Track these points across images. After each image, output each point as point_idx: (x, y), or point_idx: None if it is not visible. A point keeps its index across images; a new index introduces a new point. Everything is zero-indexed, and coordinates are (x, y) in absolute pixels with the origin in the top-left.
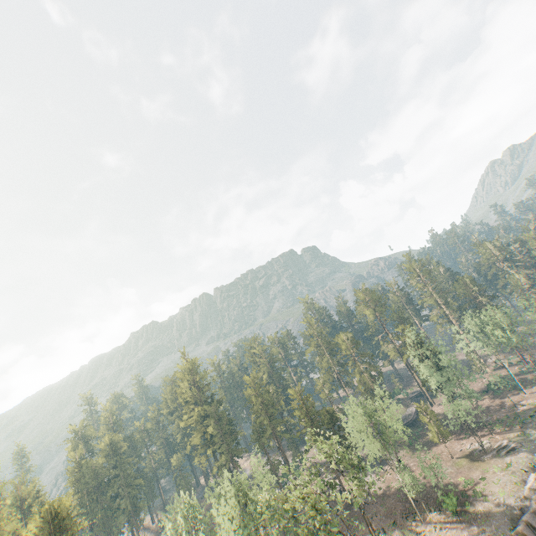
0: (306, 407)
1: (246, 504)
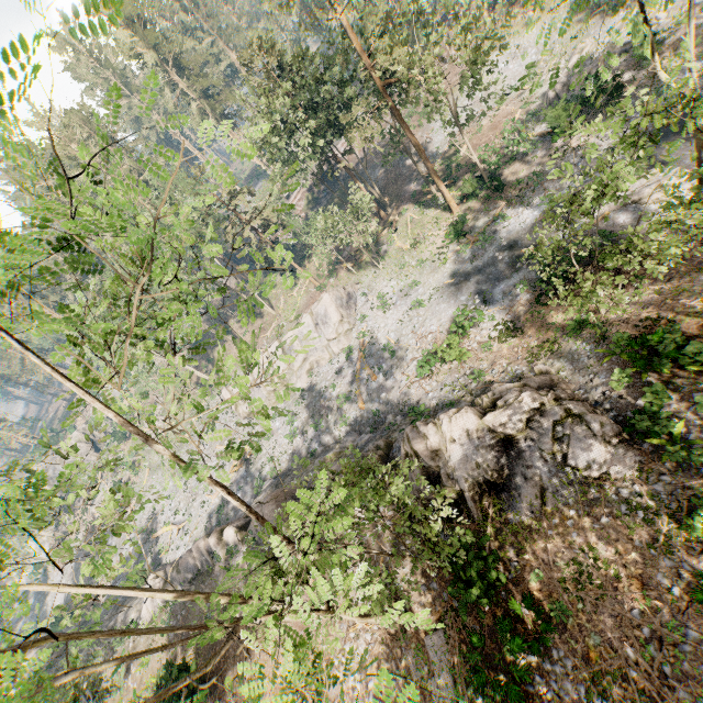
0: None
1: None
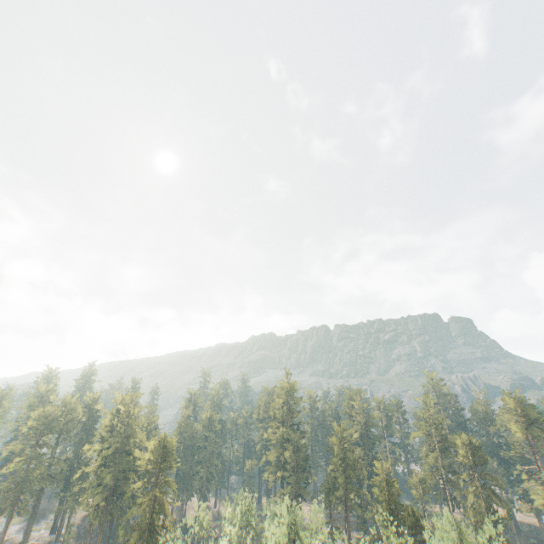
0: (388, 491)
1: (294, 541)
